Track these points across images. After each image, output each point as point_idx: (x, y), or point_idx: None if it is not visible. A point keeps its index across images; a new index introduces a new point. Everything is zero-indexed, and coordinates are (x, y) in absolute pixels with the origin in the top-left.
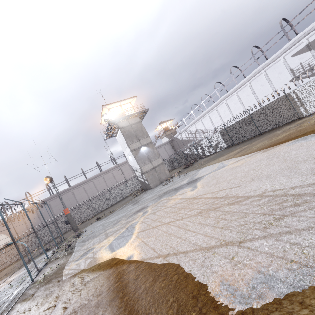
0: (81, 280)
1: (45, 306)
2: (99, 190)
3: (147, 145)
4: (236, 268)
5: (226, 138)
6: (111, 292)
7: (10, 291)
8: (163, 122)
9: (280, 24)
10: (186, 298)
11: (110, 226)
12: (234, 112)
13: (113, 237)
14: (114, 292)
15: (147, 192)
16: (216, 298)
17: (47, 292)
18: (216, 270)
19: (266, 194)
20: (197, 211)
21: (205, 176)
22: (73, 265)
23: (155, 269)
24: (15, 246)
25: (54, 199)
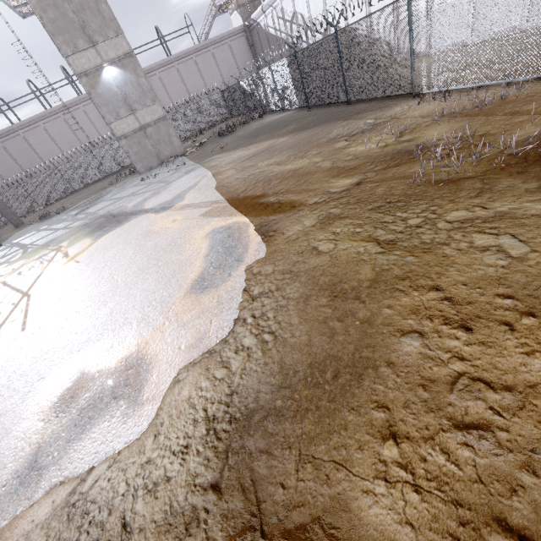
0: None
1: None
2: (82, 139)
3: (121, 64)
4: None
5: (298, 82)
6: None
7: None
8: None
9: None
10: None
11: None
12: None
13: None
14: None
15: (126, 182)
16: None
17: None
18: None
19: None
20: None
21: (136, 217)
22: None
23: None
24: None
25: None
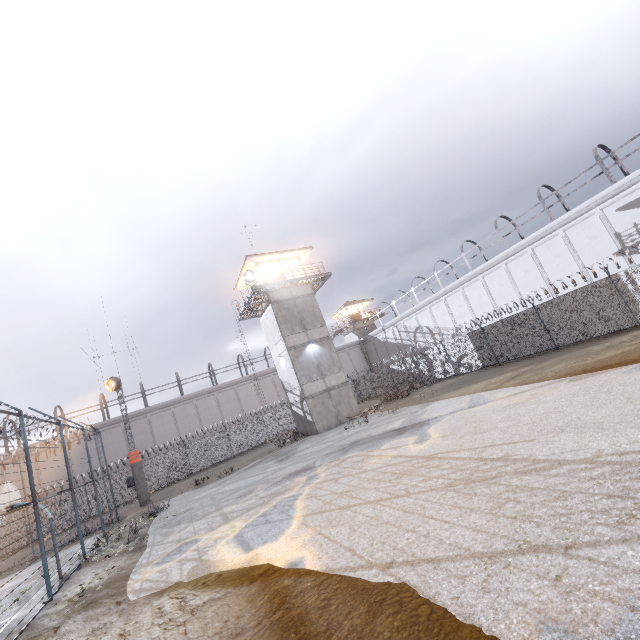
0: (180, 604)
1: None
2: (204, 423)
3: (321, 343)
4: (571, 599)
5: (482, 347)
6: (266, 629)
7: None
8: (351, 303)
9: (595, 153)
10: None
11: (229, 500)
12: (497, 301)
13: (243, 522)
14: (274, 631)
15: (308, 440)
16: None
17: (95, 625)
18: (524, 601)
19: (602, 459)
20: (441, 482)
21: (444, 417)
22: (150, 571)
23: (368, 590)
24: (35, 512)
25: (110, 429)
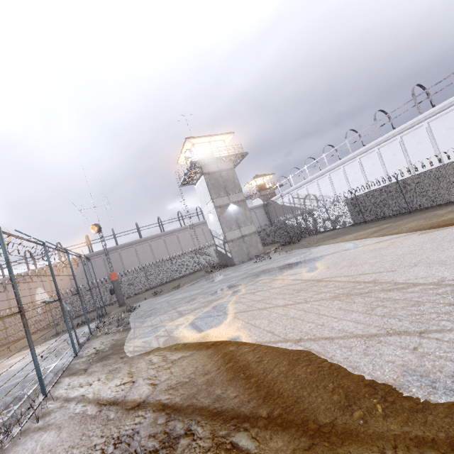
0: (163, 358)
1: (116, 382)
2: (156, 256)
3: (238, 204)
4: (425, 360)
5: (355, 210)
6: (224, 372)
7: (42, 363)
8: (258, 176)
9: None
10: (354, 385)
11: (180, 304)
12: (368, 177)
13: (193, 316)
14: (229, 372)
15: (229, 269)
16: (404, 388)
17: (110, 368)
18: (392, 360)
19: (445, 283)
20: (329, 295)
21: (327, 256)
22: (137, 342)
23: (286, 353)
24: (61, 305)
25: (94, 259)
